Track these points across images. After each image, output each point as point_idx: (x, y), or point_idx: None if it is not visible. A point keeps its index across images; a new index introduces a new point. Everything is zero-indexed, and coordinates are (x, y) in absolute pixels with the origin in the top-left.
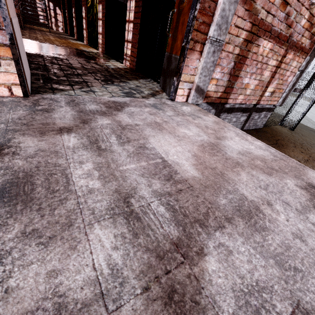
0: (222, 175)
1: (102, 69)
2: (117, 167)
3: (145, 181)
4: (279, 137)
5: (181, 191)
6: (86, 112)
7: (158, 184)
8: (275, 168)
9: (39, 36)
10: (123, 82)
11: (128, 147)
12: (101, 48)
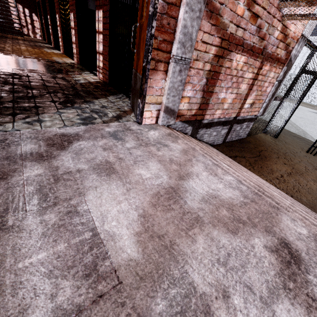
0: (171, 248)
1: (67, 86)
2: (15, 262)
3: (50, 287)
4: (262, 147)
5: (100, 298)
6: (14, 158)
7: (69, 289)
8: (243, 218)
9: (8, 46)
10: (87, 103)
11: (49, 216)
12: (76, 58)
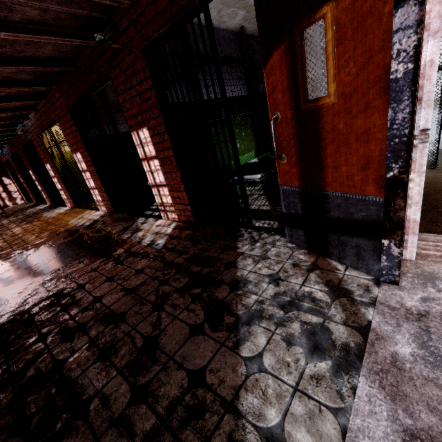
0: None
1: (159, 267)
2: None
3: None
4: None
5: None
6: None
7: None
8: None
9: None
10: (242, 289)
11: None
12: (103, 206)
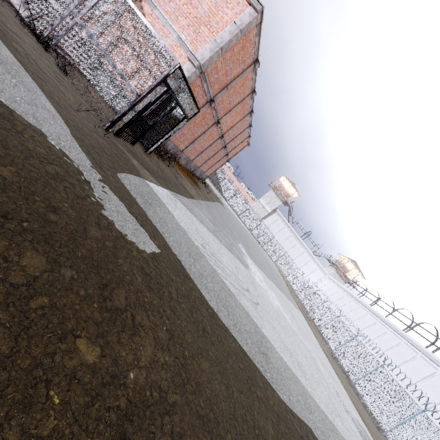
0: None
1: None
2: None
3: None
4: None
5: None
6: None
7: None
8: None
9: None
10: None
11: None
12: None
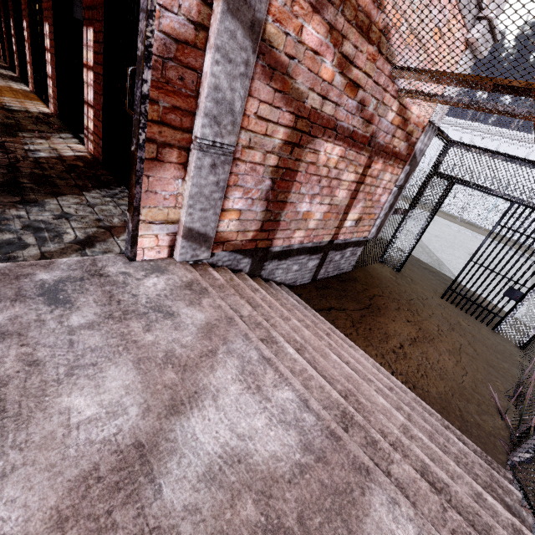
0: None
1: None
2: None
3: None
4: (376, 289)
5: None
6: None
7: None
8: (287, 522)
9: None
10: (25, 206)
11: None
12: (52, 105)
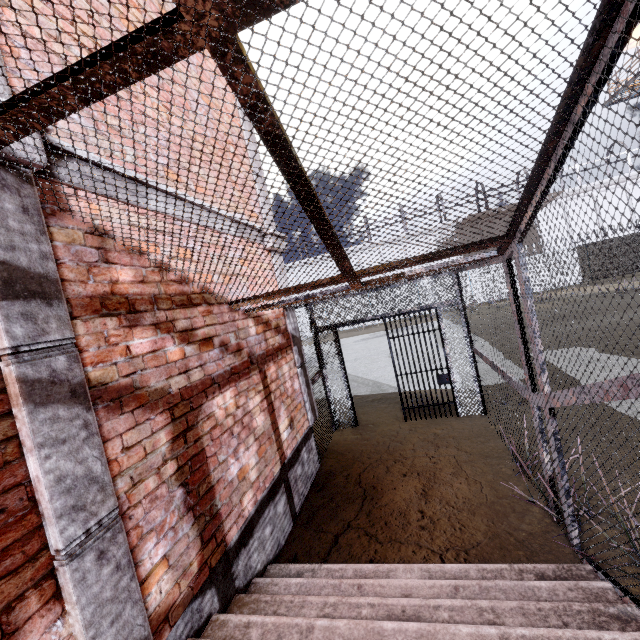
0: None
1: None
2: None
3: None
4: (355, 466)
5: None
6: None
7: None
8: None
9: None
10: None
11: None
12: None
